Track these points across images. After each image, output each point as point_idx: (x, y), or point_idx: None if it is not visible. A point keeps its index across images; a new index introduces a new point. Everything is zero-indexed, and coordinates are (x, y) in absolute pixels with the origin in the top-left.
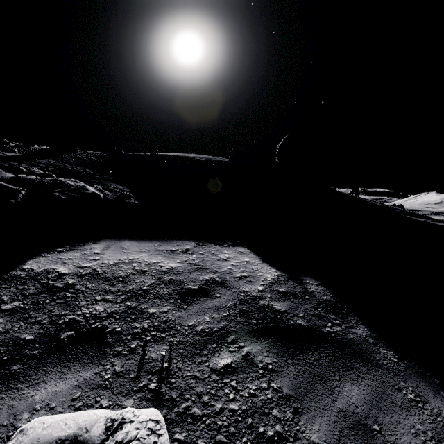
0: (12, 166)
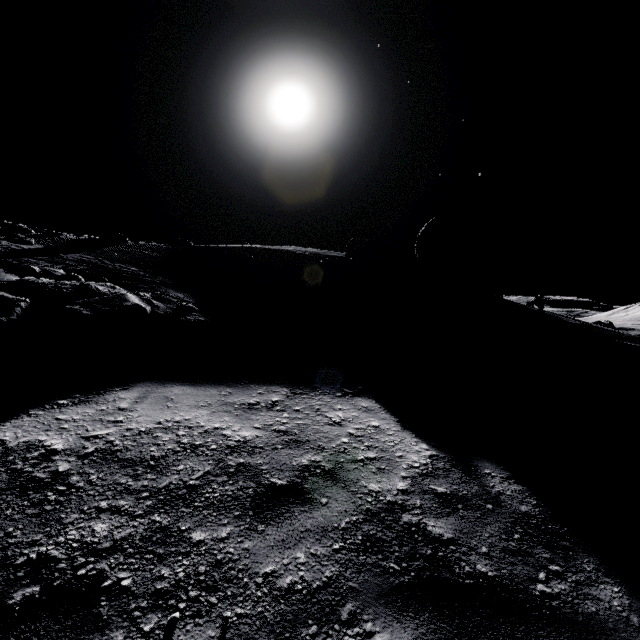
0: (23, 263)
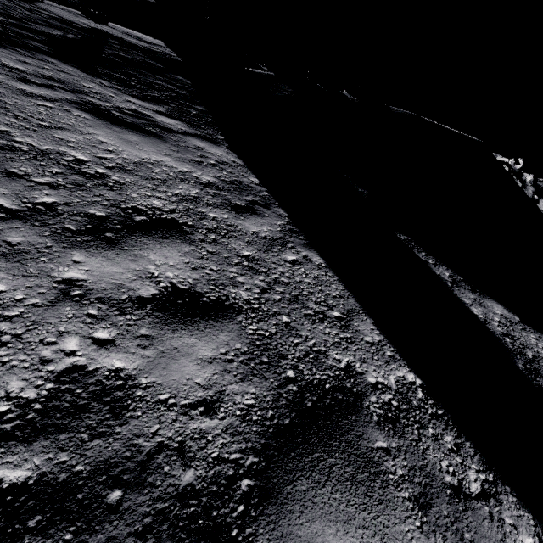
0: None
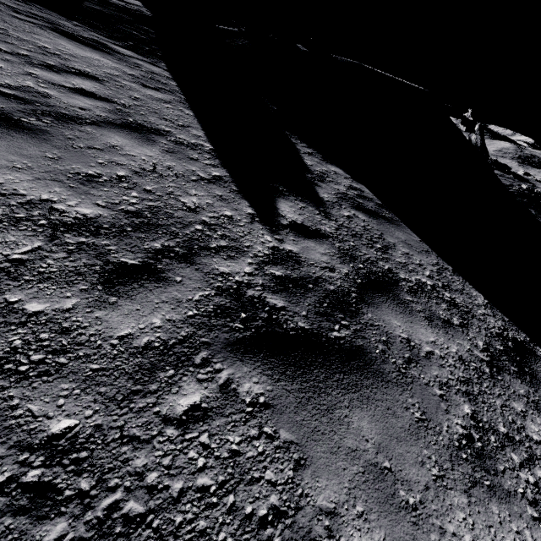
0: None
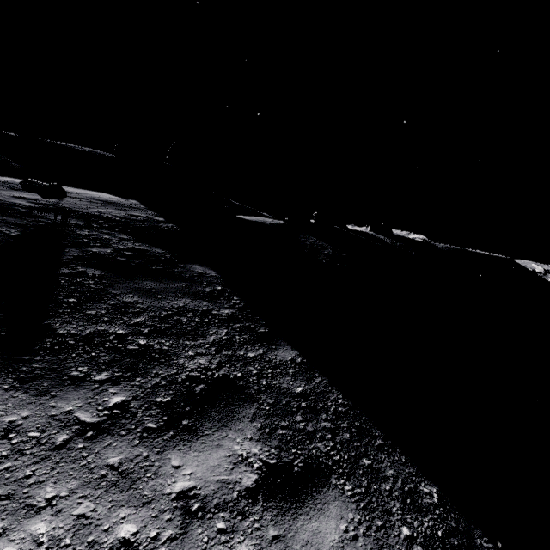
0: None
